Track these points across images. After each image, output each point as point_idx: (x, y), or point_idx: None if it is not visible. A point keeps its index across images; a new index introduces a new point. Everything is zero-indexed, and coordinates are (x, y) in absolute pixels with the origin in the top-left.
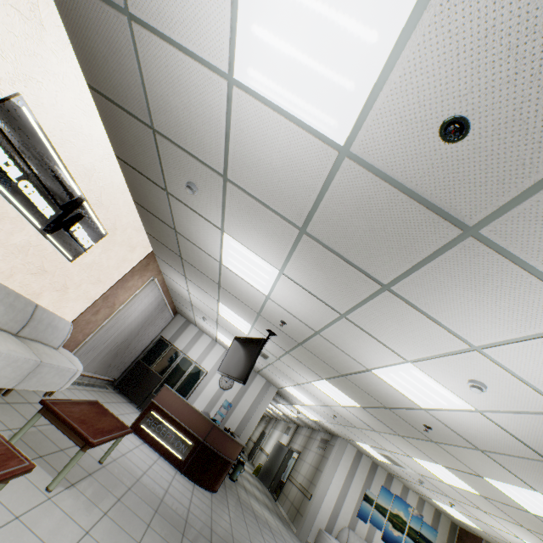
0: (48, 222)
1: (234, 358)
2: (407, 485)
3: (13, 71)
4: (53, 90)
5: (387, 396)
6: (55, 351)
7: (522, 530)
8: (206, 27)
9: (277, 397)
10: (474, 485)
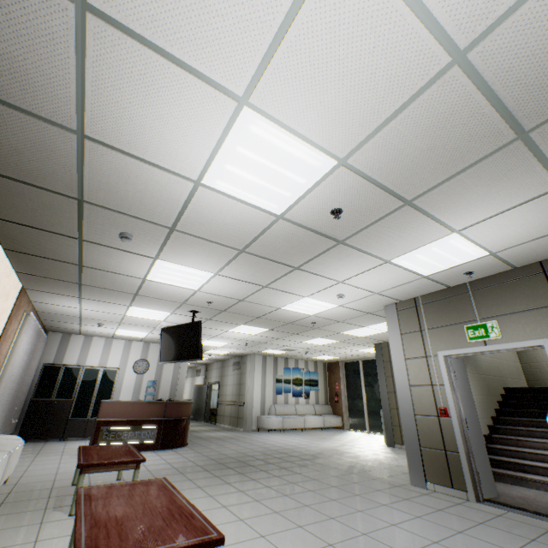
0: None
1: (175, 346)
2: (297, 358)
3: None
4: None
5: (290, 317)
6: None
7: (357, 346)
8: (182, 158)
9: None
10: (336, 338)
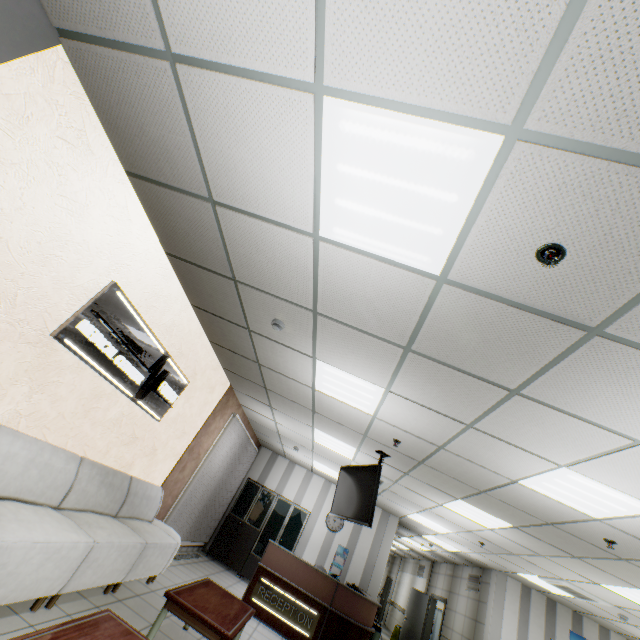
0: (138, 388)
1: (348, 494)
2: (605, 625)
3: (109, 265)
4: (139, 268)
5: (545, 510)
6: (152, 526)
7: None
8: (290, 204)
9: (399, 528)
10: None
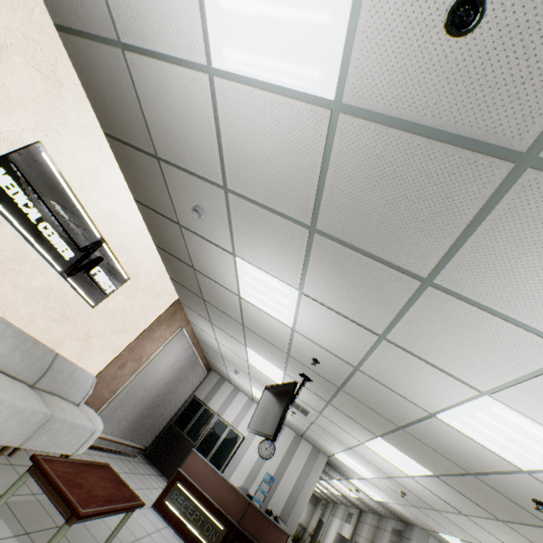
0: (69, 265)
1: (264, 410)
2: None
3: (34, 122)
4: (71, 139)
5: (466, 455)
6: (73, 406)
7: None
8: (180, 23)
9: (329, 469)
10: None
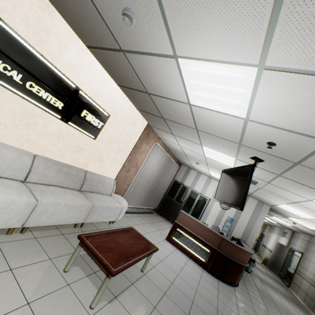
0: (64, 113)
1: (225, 187)
2: None
3: None
4: None
5: None
6: (107, 197)
7: None
8: None
9: (270, 212)
10: None
